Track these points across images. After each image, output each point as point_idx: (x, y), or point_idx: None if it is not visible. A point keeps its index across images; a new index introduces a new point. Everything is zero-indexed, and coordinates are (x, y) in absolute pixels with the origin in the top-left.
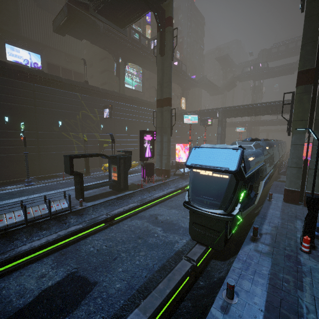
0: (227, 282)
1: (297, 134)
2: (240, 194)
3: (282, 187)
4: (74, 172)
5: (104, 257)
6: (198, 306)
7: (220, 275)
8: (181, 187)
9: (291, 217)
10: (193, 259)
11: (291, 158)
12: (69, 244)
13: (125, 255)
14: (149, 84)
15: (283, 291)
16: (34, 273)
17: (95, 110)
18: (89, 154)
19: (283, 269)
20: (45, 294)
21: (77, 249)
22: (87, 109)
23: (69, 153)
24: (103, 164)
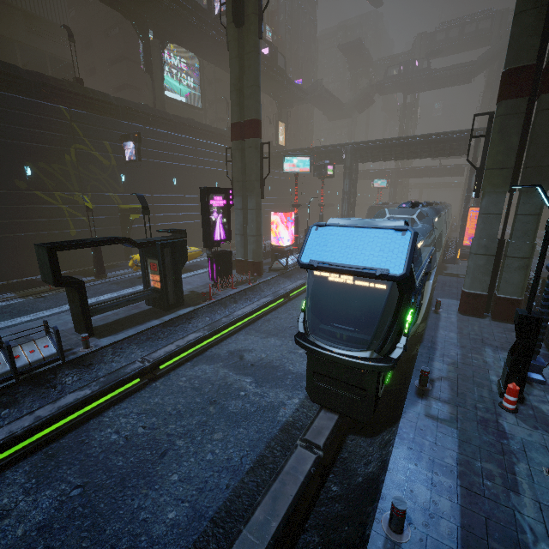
0: (393, 504)
1: (492, 195)
2: (405, 318)
3: (452, 286)
4: (63, 280)
5: (141, 453)
6: (334, 543)
7: (368, 470)
8: (284, 294)
9: (476, 341)
10: (317, 445)
11: (478, 238)
12: (63, 433)
13: (185, 444)
14: (214, 94)
15: (487, 499)
16: None
17: (105, 145)
18: (95, 241)
19: (480, 451)
20: None
21: (82, 441)
22: (88, 141)
23: (57, 235)
24: (133, 253)
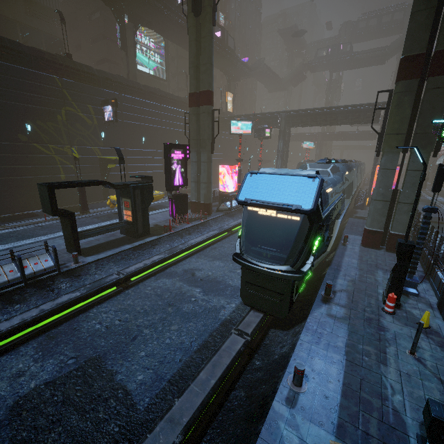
0: (295, 366)
1: (389, 155)
2: (314, 243)
3: (359, 226)
4: (59, 211)
5: (117, 337)
6: (254, 396)
7: (282, 351)
8: (228, 229)
9: (371, 266)
10: (246, 333)
11: (378, 188)
12: (60, 322)
13: (150, 332)
14: (176, 68)
15: (363, 368)
16: (5, 372)
17: (89, 108)
18: (83, 182)
19: (363, 339)
20: (26, 402)
21: (74, 328)
22: (75, 105)
23: (50, 179)
24: (109, 195)
